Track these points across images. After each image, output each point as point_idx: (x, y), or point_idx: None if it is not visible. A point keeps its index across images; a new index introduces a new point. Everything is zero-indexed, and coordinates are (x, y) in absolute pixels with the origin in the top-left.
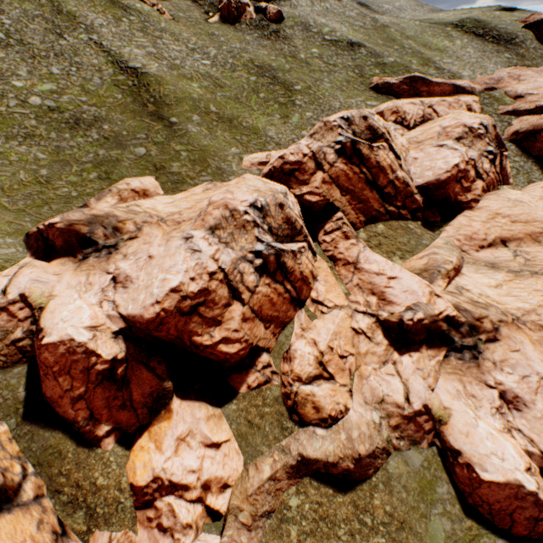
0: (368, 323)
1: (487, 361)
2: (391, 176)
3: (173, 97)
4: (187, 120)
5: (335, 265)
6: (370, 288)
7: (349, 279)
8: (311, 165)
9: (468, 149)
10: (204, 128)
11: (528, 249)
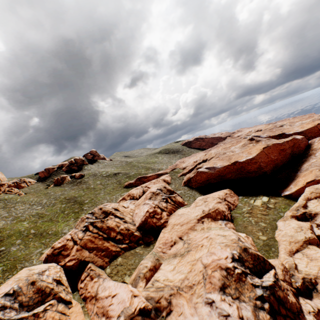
0: None
1: None
2: (118, 229)
3: (6, 235)
4: (12, 245)
5: (86, 302)
6: (102, 310)
7: (92, 310)
8: (71, 243)
9: (155, 201)
10: (22, 245)
11: (191, 236)
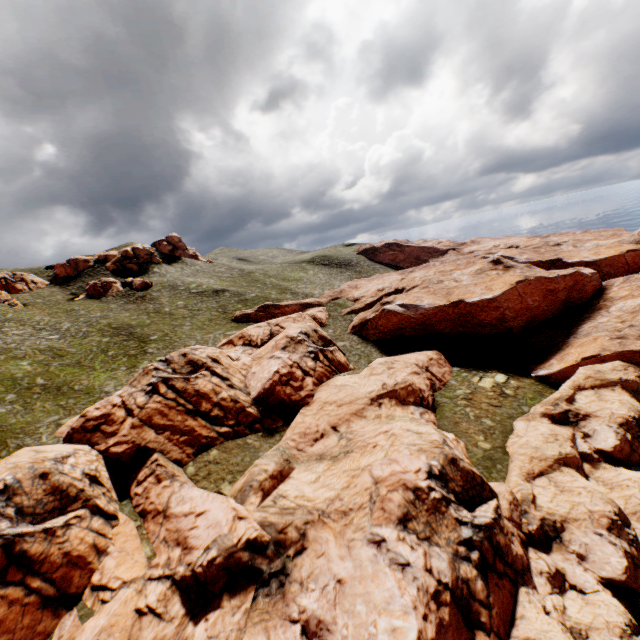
0: (162, 591)
1: (294, 584)
2: (216, 398)
3: None
4: None
5: (145, 520)
6: (177, 536)
7: (157, 534)
8: (122, 412)
9: (293, 354)
10: (19, 404)
11: (355, 428)
